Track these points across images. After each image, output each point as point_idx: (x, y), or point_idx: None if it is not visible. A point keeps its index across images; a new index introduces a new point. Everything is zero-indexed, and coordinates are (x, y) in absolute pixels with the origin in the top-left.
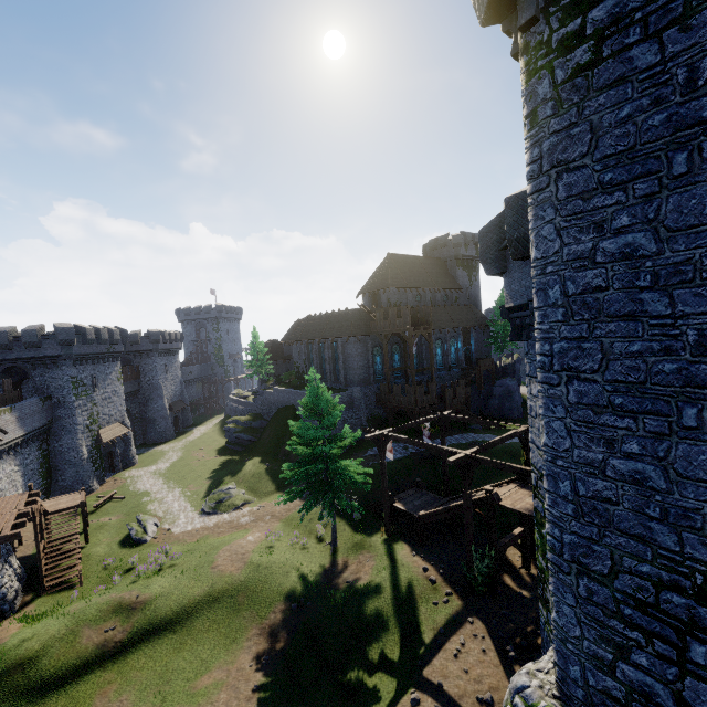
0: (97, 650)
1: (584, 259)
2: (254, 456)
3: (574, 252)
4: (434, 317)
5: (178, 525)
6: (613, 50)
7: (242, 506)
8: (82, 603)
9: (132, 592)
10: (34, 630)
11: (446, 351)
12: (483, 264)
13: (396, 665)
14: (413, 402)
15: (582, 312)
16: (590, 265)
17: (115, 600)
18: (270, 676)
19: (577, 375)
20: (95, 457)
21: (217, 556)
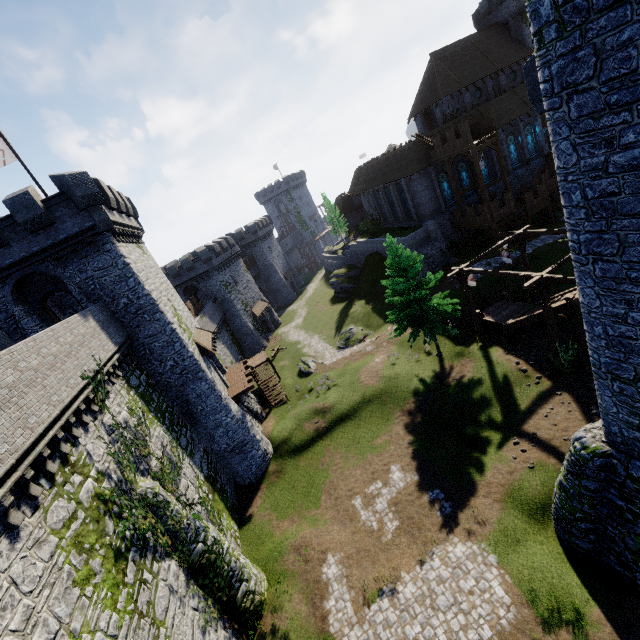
0: (315, 432)
1: (599, 170)
2: (359, 300)
3: (590, 164)
4: (501, 110)
5: (326, 359)
6: None
7: (364, 339)
8: (295, 411)
9: (319, 403)
10: (280, 426)
11: (521, 145)
12: (532, 103)
13: (500, 425)
14: (489, 219)
15: (600, 212)
16: (604, 175)
17: (312, 408)
18: (416, 437)
19: (600, 257)
20: (257, 327)
21: (359, 375)
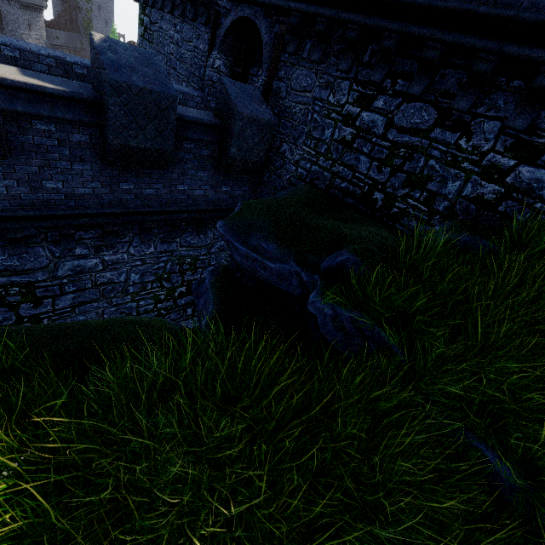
0: None
1: None
2: None
3: None
4: None
5: None
6: (146, 37)
7: None
8: None
9: None
10: None
11: None
12: None
13: None
14: None
15: None
16: None
17: None
18: None
19: None
20: None
21: None
